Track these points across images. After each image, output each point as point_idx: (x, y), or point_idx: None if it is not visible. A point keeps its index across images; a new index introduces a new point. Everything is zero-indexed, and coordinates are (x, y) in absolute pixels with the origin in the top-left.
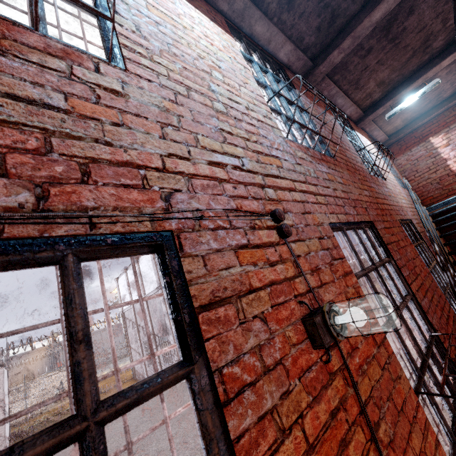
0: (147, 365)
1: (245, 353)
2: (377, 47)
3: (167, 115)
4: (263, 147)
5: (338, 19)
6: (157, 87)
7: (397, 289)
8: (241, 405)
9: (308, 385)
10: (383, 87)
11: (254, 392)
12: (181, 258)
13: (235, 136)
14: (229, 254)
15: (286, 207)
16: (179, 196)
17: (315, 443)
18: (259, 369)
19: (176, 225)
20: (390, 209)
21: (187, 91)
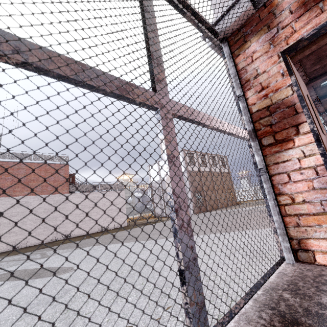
0: (167, 210)
1: None
2: None
3: None
4: None
5: None
6: None
7: None
8: None
9: None
10: None
11: None
12: None
13: None
14: None
15: None
16: None
17: None
18: None
19: None
20: None
21: None
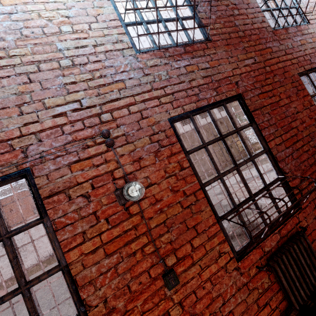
0: None
1: (70, 212)
2: None
3: (22, 97)
4: (106, 79)
5: None
6: (14, 79)
7: (247, 149)
8: (65, 231)
9: (110, 221)
10: None
11: (73, 226)
12: (34, 178)
13: (78, 83)
14: (64, 169)
15: (120, 122)
16: (33, 147)
17: (109, 242)
18: (78, 217)
19: (31, 163)
20: (288, 64)
21: (37, 66)
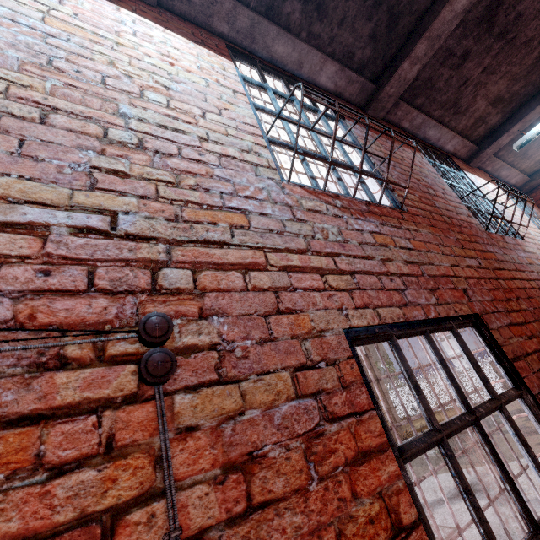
0: None
1: None
2: (478, 49)
3: None
4: (208, 196)
5: (402, 19)
6: None
7: (539, 469)
8: None
9: None
10: (503, 106)
11: None
12: None
13: (133, 178)
14: None
15: (212, 305)
16: None
17: None
18: None
19: None
20: (528, 286)
21: (43, 113)
